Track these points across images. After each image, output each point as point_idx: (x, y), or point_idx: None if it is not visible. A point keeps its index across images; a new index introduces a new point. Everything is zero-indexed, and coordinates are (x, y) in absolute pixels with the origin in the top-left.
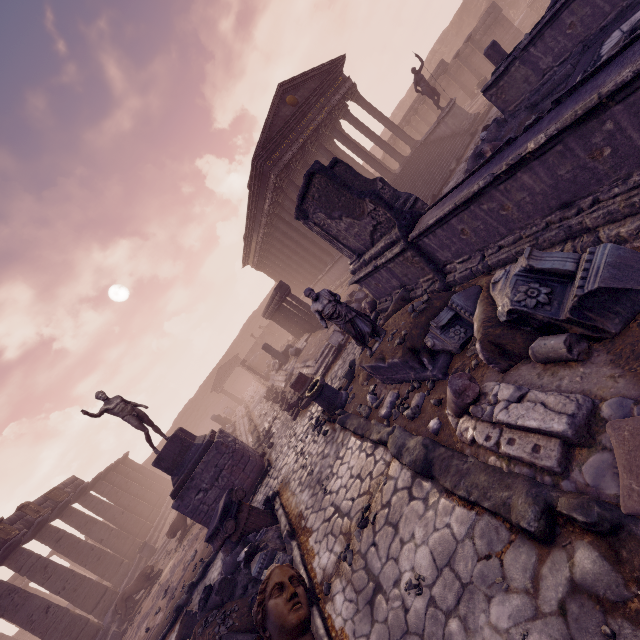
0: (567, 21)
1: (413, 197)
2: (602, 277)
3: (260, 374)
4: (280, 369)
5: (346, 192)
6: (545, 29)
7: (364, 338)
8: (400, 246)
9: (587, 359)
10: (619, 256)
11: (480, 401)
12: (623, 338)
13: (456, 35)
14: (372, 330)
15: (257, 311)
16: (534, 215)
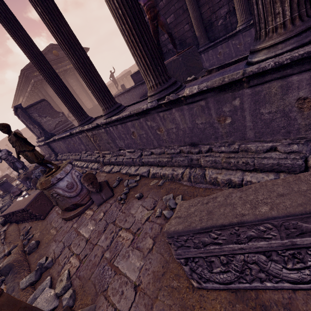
0: (126, 96)
1: (71, 124)
2: None
3: None
4: (9, 168)
5: (29, 118)
6: (122, 95)
7: (18, 169)
8: (43, 143)
9: None
10: None
11: (20, 195)
12: None
13: None
14: (23, 167)
15: None
16: (66, 151)
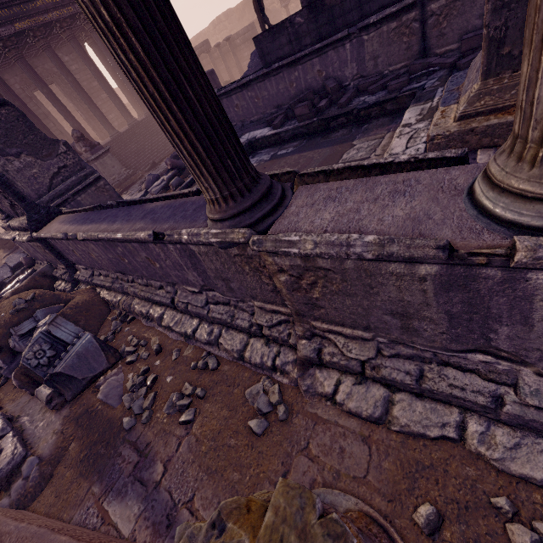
0: (235, 102)
1: (95, 175)
2: (67, 364)
3: None
4: None
5: None
6: (223, 97)
7: None
8: (28, 237)
9: (60, 409)
10: (87, 348)
11: None
12: (84, 397)
13: (238, 20)
14: None
15: None
16: (110, 268)
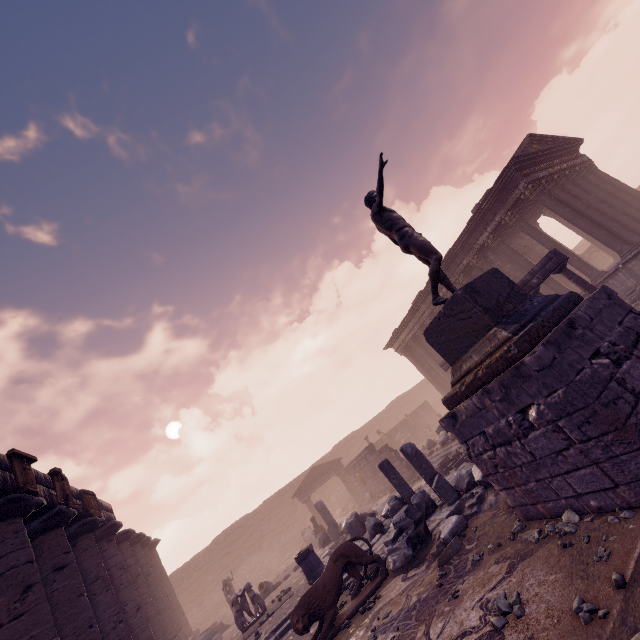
0: None
1: None
2: None
3: (403, 460)
4: None
5: None
6: None
7: None
8: None
9: None
10: None
11: None
12: None
13: None
14: None
15: (358, 431)
16: None
